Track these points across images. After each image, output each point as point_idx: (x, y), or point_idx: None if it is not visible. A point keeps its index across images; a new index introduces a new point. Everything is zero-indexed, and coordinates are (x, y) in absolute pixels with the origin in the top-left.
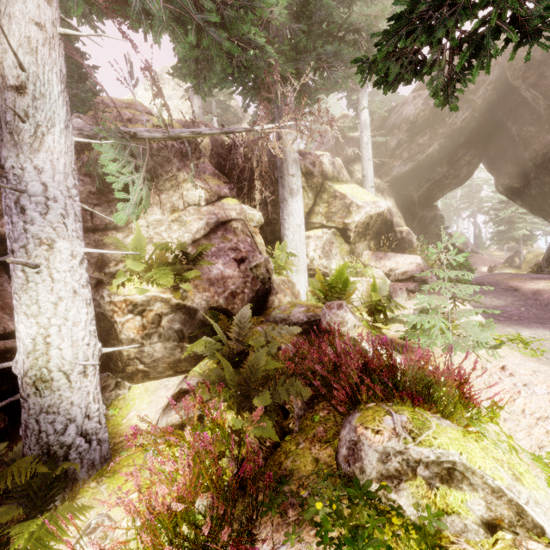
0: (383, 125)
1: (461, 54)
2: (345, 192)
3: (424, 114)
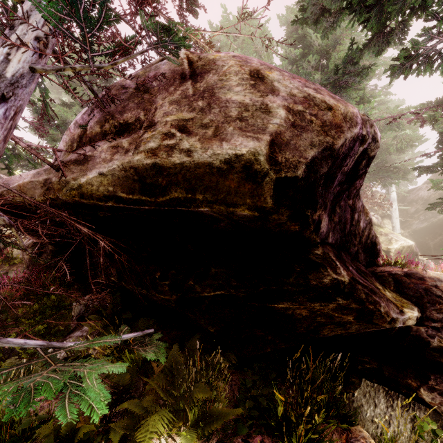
0: (404, 198)
1: (442, 209)
2: (387, 233)
3: (435, 196)
